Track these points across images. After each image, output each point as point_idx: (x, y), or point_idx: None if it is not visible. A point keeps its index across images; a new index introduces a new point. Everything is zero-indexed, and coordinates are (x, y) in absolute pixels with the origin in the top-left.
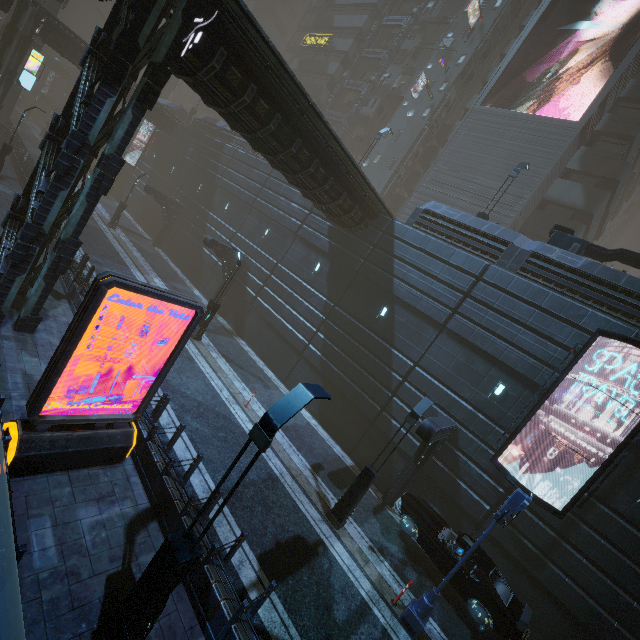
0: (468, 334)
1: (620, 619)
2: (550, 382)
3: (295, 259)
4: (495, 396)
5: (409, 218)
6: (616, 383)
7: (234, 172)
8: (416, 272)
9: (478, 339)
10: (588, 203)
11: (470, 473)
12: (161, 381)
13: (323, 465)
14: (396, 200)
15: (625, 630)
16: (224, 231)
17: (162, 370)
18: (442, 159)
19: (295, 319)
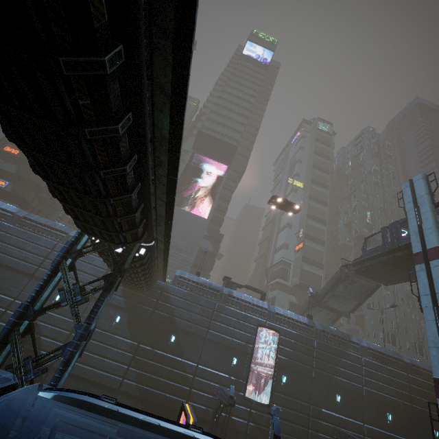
0: (217, 339)
1: (292, 434)
2: (250, 350)
3: None
4: (234, 365)
5: (173, 281)
6: (266, 342)
7: (0, 242)
8: (186, 312)
9: (222, 340)
10: (214, 250)
11: (236, 409)
12: None
13: None
14: None
15: (294, 437)
16: None
17: None
18: None
19: (107, 364)
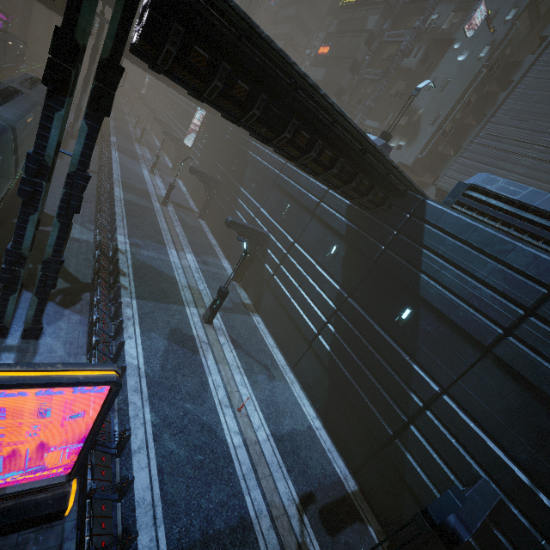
0: (529, 370)
1: None
2: None
3: (311, 239)
4: None
5: (447, 196)
6: None
7: (262, 148)
8: (452, 270)
9: (546, 382)
10: None
11: None
12: (88, 449)
13: (316, 494)
14: (438, 159)
15: None
16: (251, 206)
17: (86, 439)
18: (502, 107)
19: (306, 305)
